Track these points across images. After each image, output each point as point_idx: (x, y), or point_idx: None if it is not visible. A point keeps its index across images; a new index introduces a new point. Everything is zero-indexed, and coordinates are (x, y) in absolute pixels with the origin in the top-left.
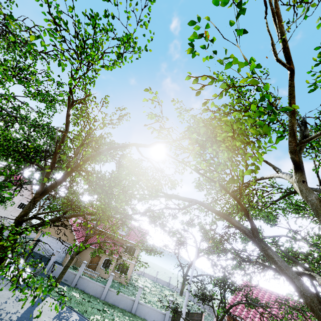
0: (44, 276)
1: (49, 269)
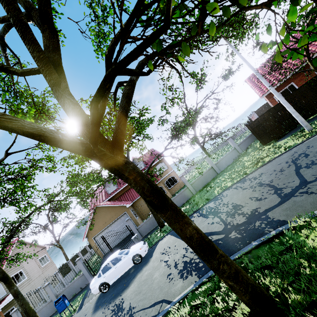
0: (145, 238)
1: (140, 233)
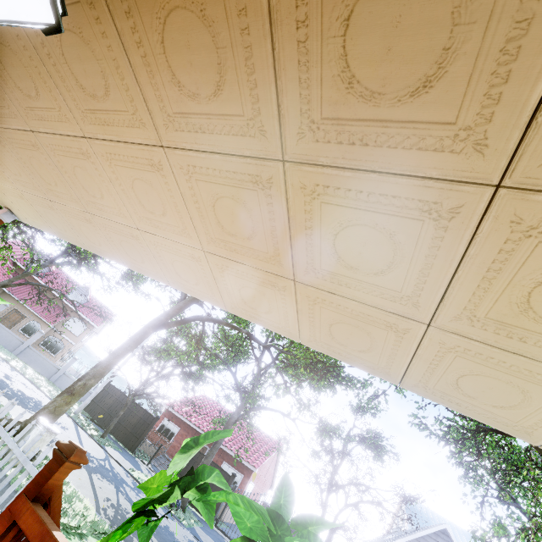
0: None
1: None
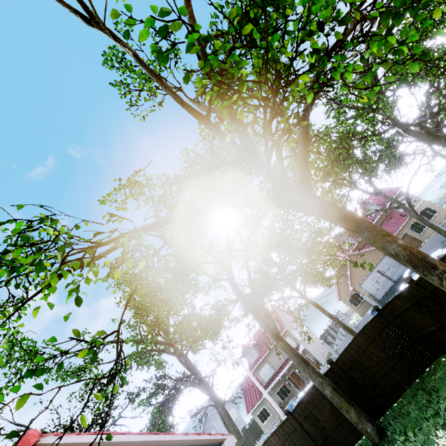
0: None
1: None
